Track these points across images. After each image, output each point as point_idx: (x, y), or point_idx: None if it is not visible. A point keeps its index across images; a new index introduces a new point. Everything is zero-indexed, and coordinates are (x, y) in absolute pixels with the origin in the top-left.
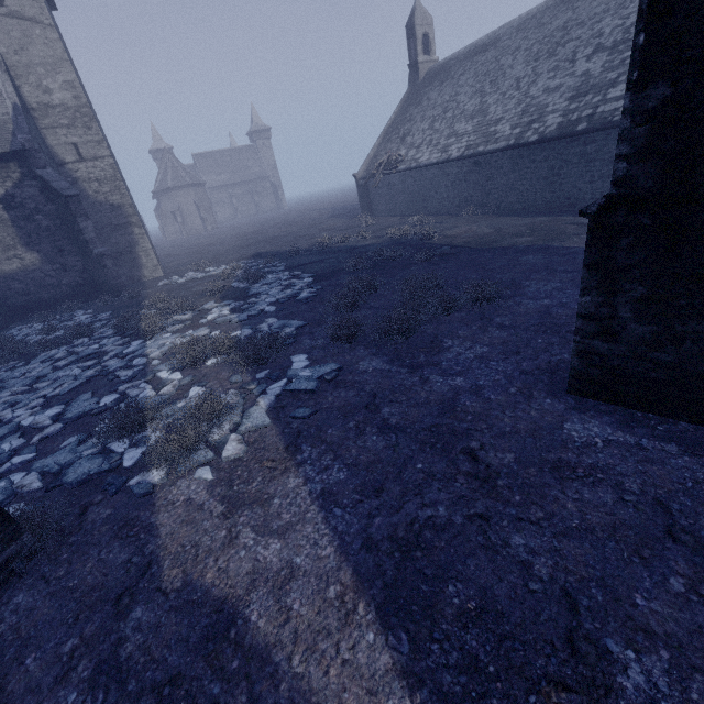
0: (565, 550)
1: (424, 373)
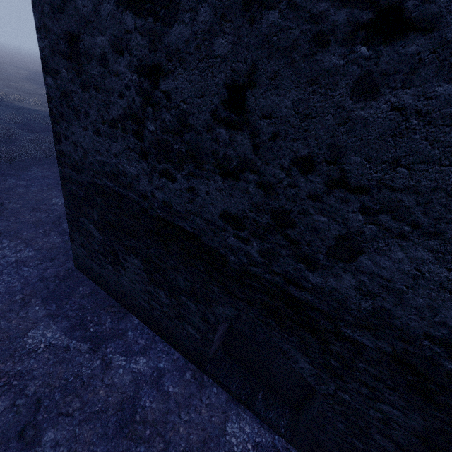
0: (13, 225)
1: (7, 178)
